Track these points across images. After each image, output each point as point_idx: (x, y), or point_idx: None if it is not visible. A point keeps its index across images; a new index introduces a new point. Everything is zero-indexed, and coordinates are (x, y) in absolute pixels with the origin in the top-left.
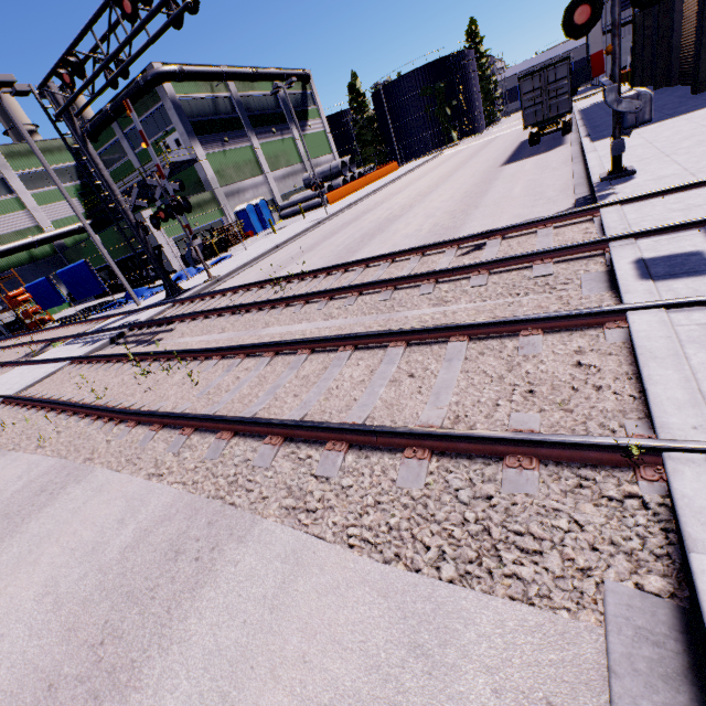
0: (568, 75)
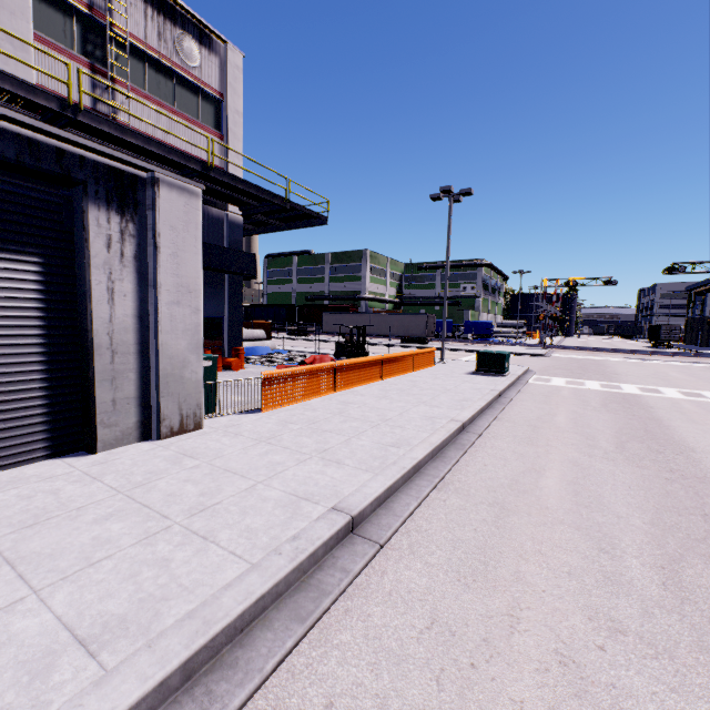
0: (679, 330)
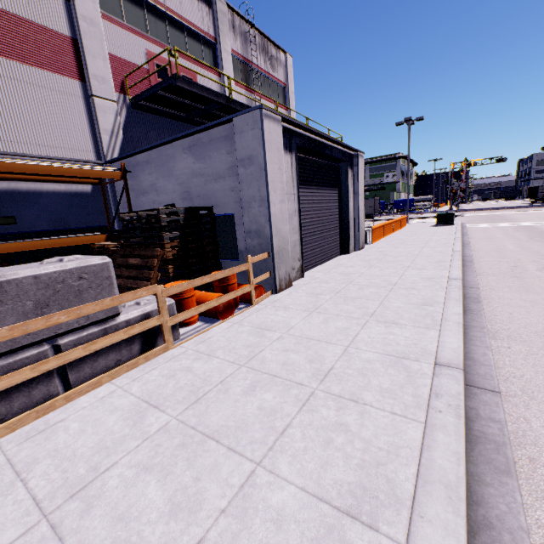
0: None
